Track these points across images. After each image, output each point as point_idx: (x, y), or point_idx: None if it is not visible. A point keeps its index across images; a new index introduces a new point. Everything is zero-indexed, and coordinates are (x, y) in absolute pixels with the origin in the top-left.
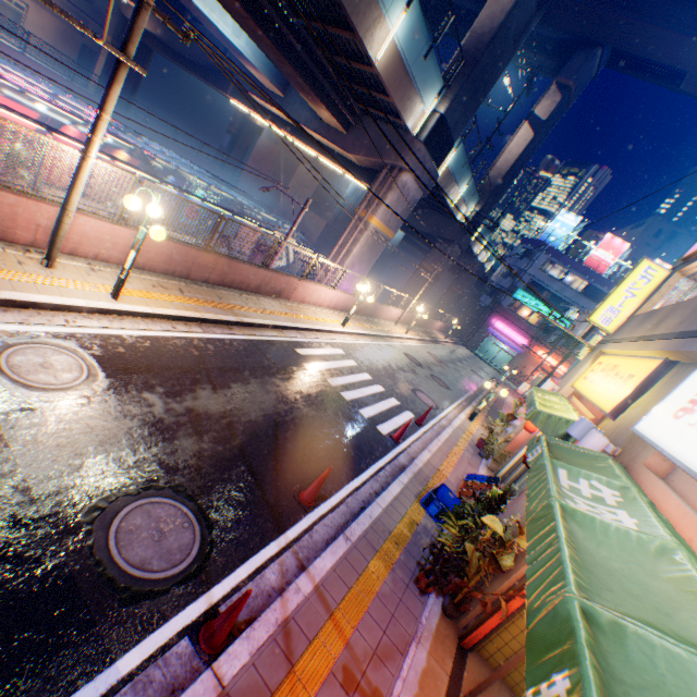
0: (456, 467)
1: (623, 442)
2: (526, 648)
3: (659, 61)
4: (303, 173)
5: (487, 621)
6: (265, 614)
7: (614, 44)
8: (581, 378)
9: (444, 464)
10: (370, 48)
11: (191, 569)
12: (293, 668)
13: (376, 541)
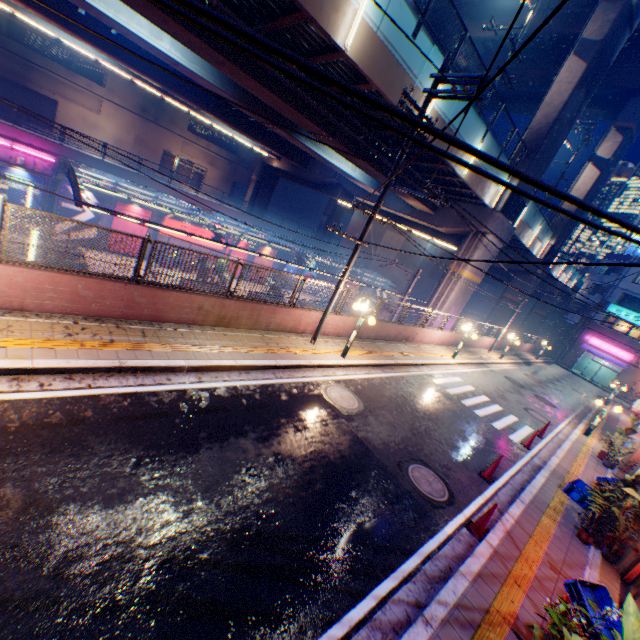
0: (584, 471)
1: None
2: None
3: None
4: (388, 237)
5: (639, 560)
6: (496, 525)
7: None
8: None
9: (572, 468)
10: (458, 170)
11: (449, 499)
12: (521, 552)
13: (540, 507)
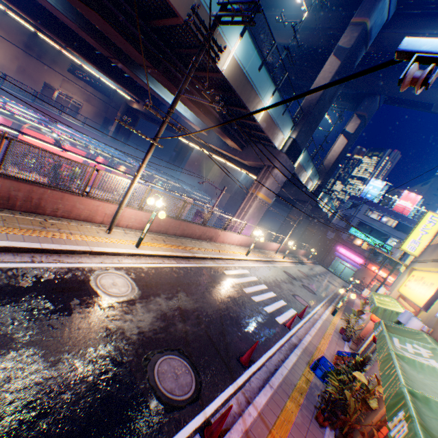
0: (329, 346)
1: (432, 324)
2: (385, 410)
3: (414, 99)
4: (216, 169)
5: None
6: (235, 425)
7: (386, 93)
8: (402, 285)
9: (321, 344)
10: (255, 114)
11: (193, 396)
12: None
13: (287, 390)
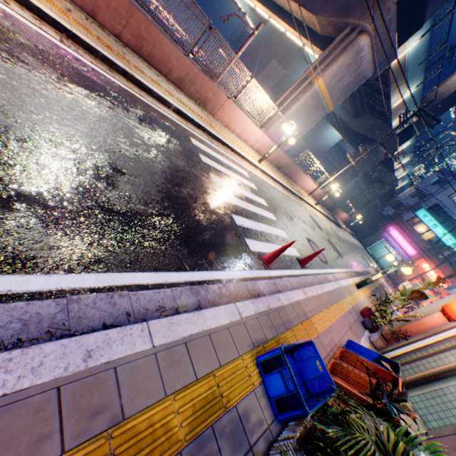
0: (334, 327)
1: None
2: None
3: None
4: (272, 68)
5: None
6: None
7: None
8: None
9: (320, 316)
10: None
11: None
12: None
13: (14, 453)
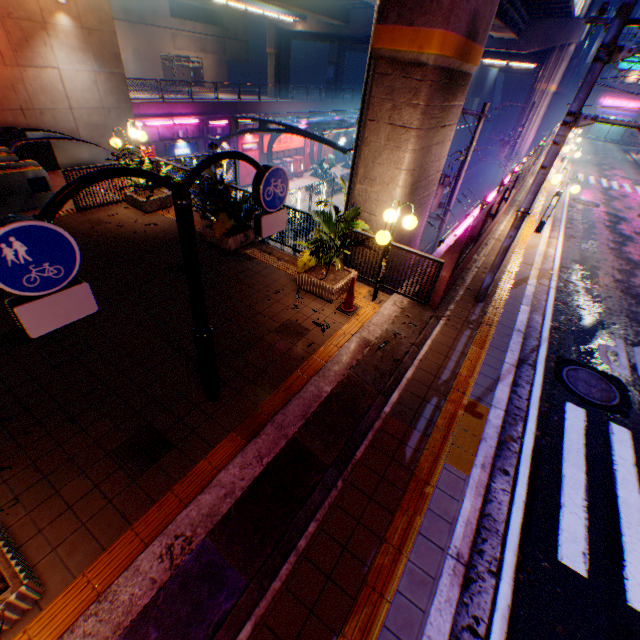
0: None
1: None
2: None
3: None
4: None
5: None
6: None
7: None
8: None
9: None
10: None
11: None
12: None
13: None
